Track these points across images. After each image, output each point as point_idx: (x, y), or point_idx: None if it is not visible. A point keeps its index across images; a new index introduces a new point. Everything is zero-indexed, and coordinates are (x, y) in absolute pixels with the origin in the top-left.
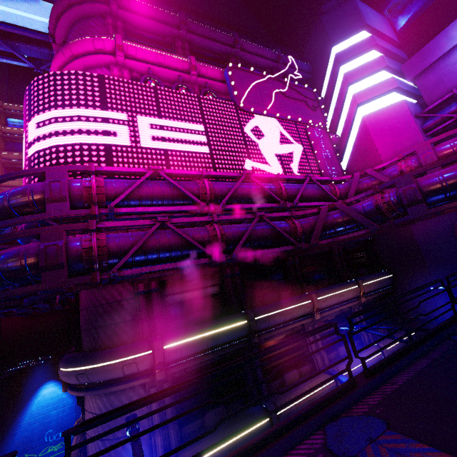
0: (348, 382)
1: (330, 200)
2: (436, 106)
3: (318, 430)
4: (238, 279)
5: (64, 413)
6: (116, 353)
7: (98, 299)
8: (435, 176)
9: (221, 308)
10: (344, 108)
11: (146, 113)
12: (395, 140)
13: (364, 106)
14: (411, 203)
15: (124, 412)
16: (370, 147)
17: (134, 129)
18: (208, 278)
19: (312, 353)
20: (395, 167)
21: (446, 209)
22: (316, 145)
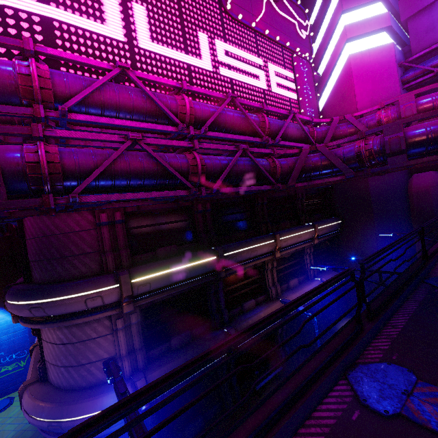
0: (356, 327)
1: (306, 143)
2: (419, 57)
3: (339, 379)
4: (209, 216)
5: (16, 338)
6: (77, 286)
7: (49, 228)
8: (423, 127)
9: (189, 243)
10: (331, 41)
11: None
12: (374, 88)
13: (353, 42)
14: (394, 153)
15: (139, 404)
16: (350, 92)
17: (89, 4)
18: (178, 212)
19: (334, 301)
20: (373, 116)
21: (425, 162)
22: (300, 79)
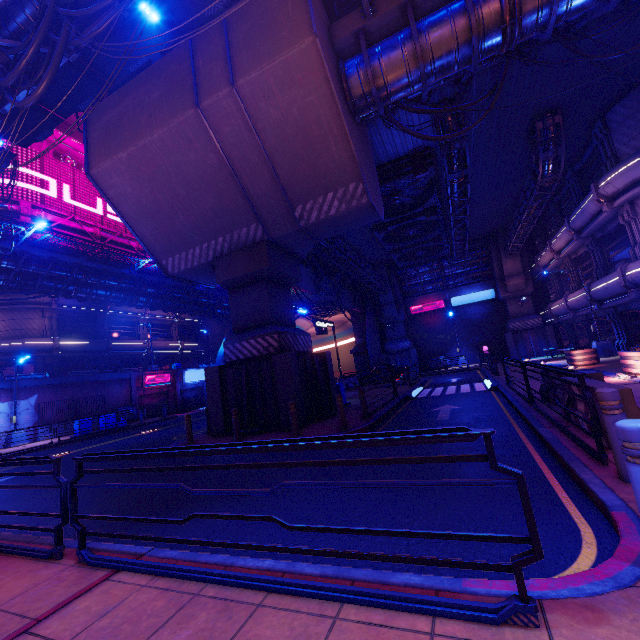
0: None
1: None
2: None
3: None
4: None
5: None
6: None
7: None
8: None
9: None
10: None
11: (67, 182)
12: None
13: None
14: None
15: None
16: None
17: (59, 190)
18: None
19: None
20: None
21: None
22: None
